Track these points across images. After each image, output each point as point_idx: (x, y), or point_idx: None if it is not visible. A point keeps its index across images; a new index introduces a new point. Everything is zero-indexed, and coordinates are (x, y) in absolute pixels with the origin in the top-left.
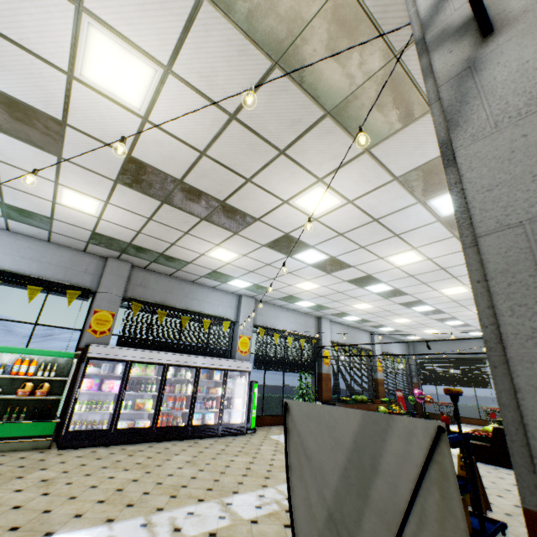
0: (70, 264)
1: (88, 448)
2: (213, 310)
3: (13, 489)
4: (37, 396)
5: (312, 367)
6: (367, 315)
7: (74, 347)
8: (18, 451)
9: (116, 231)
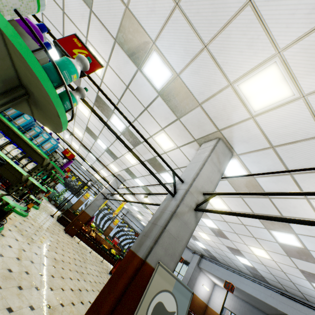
0: None
1: None
2: None
3: None
4: None
5: (77, 194)
6: None
7: None
8: None
9: None
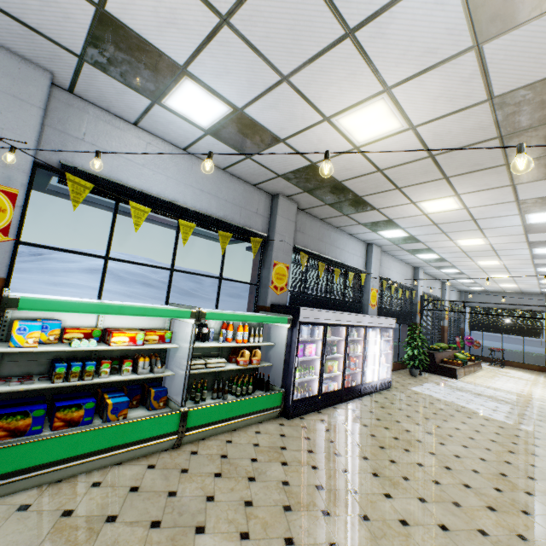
0: (242, 202)
1: (308, 415)
2: (350, 260)
3: (379, 494)
4: (253, 364)
5: (410, 318)
6: (472, 270)
7: (77, 270)
8: (258, 425)
9: (348, 166)
